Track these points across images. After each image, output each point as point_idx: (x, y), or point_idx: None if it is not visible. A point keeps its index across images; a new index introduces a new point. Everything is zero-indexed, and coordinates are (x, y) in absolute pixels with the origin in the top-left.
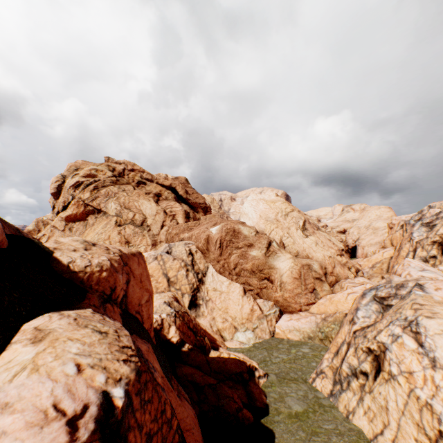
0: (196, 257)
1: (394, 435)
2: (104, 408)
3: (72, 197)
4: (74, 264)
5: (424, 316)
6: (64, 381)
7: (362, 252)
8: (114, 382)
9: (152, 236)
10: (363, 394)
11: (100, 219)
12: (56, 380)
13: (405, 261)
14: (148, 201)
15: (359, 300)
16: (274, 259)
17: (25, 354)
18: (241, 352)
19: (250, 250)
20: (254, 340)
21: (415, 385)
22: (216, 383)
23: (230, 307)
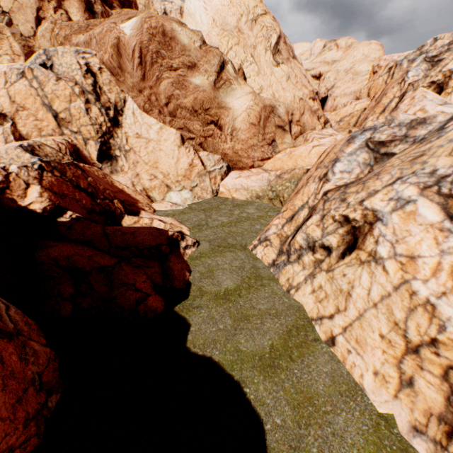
0: (102, 80)
1: (349, 323)
2: None
3: None
4: None
5: None
6: None
7: (332, 105)
8: None
9: (21, 38)
10: (316, 271)
11: None
12: None
13: (419, 93)
14: None
15: (343, 147)
16: (227, 93)
17: None
18: (171, 216)
19: (191, 75)
20: (192, 201)
21: (415, 276)
22: (114, 265)
23: (162, 161)
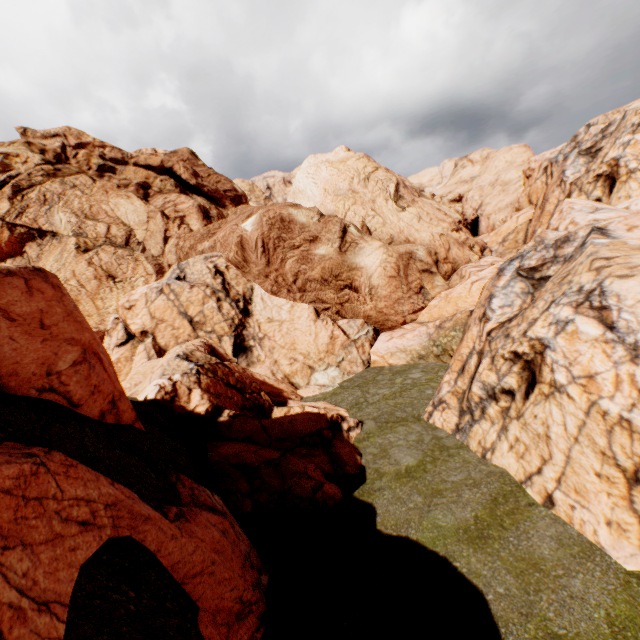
0: (230, 276)
1: (560, 471)
2: None
3: None
4: None
5: (616, 277)
6: None
7: (487, 225)
8: None
9: (152, 259)
10: (506, 422)
11: (49, 246)
12: None
13: (565, 205)
14: (126, 199)
15: (494, 282)
16: (355, 254)
17: None
18: (322, 400)
19: (314, 247)
20: (341, 378)
21: (600, 394)
22: (279, 457)
23: (299, 341)
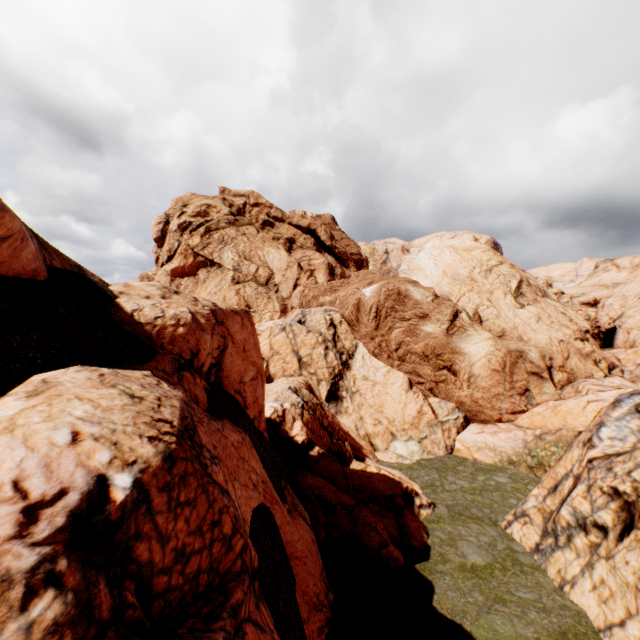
0: (340, 330)
1: None
2: (92, 498)
3: (178, 244)
4: (140, 313)
5: None
6: (45, 452)
7: (625, 339)
8: (122, 465)
9: (281, 299)
10: (593, 558)
11: (213, 273)
12: (33, 448)
13: None
14: (276, 249)
15: (607, 410)
16: (461, 339)
17: (10, 409)
18: (397, 469)
19: (422, 323)
20: (420, 455)
21: None
22: (353, 505)
23: (387, 405)
